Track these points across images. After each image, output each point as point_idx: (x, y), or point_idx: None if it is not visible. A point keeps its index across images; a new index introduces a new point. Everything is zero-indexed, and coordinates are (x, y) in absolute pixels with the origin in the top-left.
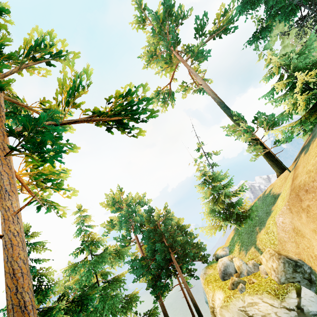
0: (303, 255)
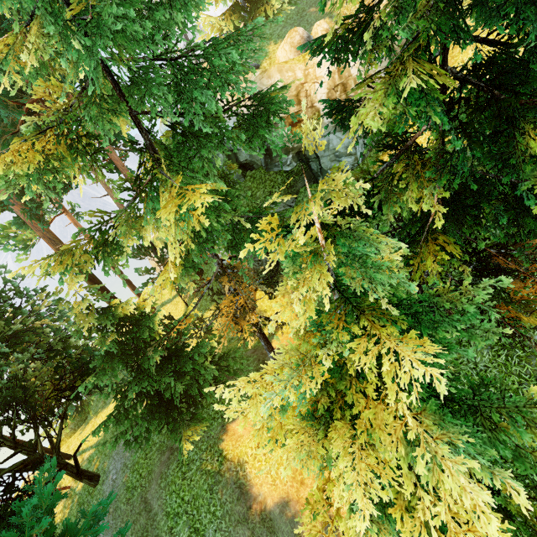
0: None
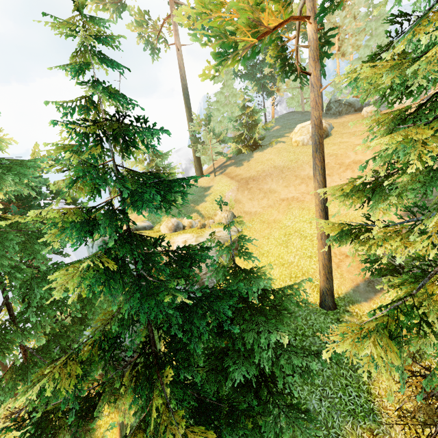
0: (235, 213)
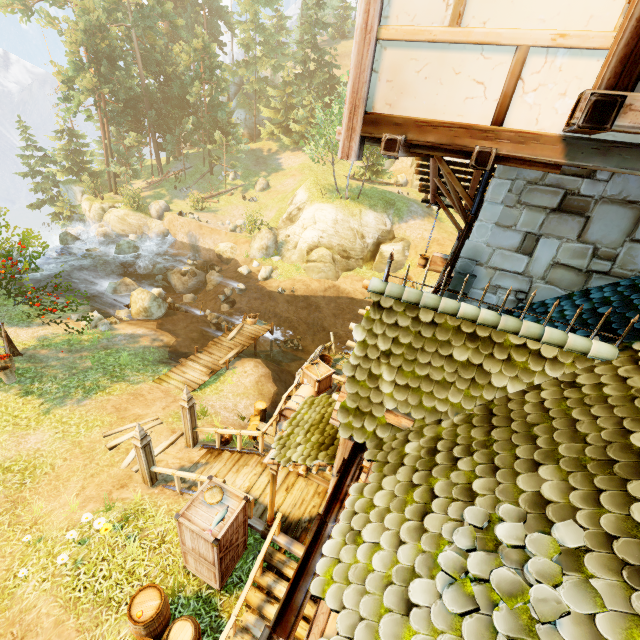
0: None
